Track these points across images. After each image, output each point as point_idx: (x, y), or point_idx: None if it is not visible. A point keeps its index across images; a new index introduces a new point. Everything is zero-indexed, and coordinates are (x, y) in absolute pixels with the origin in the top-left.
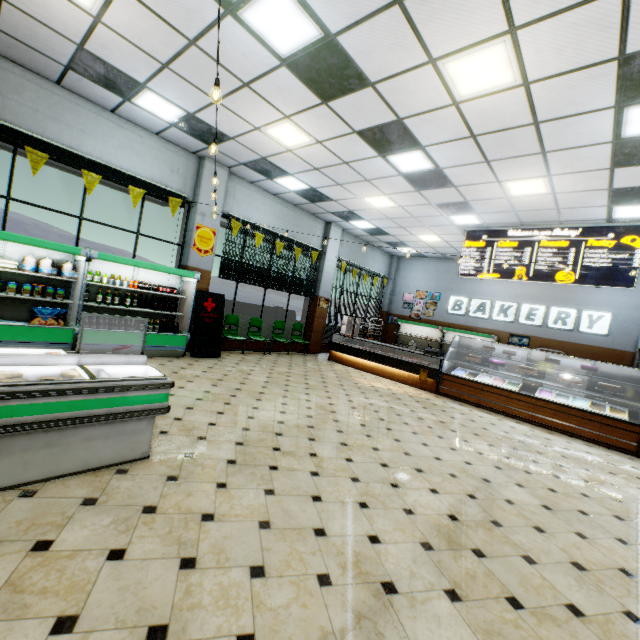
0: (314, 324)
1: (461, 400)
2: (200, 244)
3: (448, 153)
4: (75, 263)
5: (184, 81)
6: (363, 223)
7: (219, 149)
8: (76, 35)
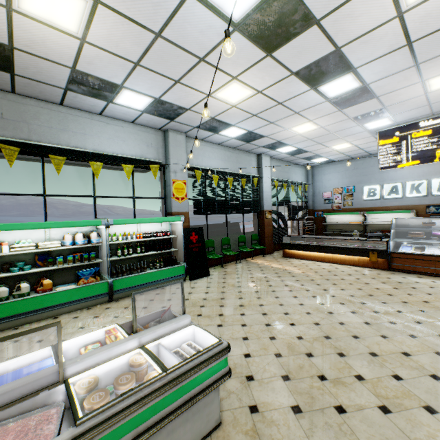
0: (265, 232)
1: (416, 272)
2: (177, 194)
3: (378, 68)
4: (97, 230)
5: (151, 72)
6: (287, 148)
7: (178, 121)
8: (69, 60)
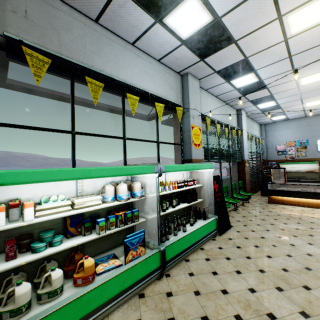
0: (245, 179)
1: None
2: (195, 140)
3: None
4: (131, 180)
5: None
6: (268, 103)
7: (208, 60)
8: None
